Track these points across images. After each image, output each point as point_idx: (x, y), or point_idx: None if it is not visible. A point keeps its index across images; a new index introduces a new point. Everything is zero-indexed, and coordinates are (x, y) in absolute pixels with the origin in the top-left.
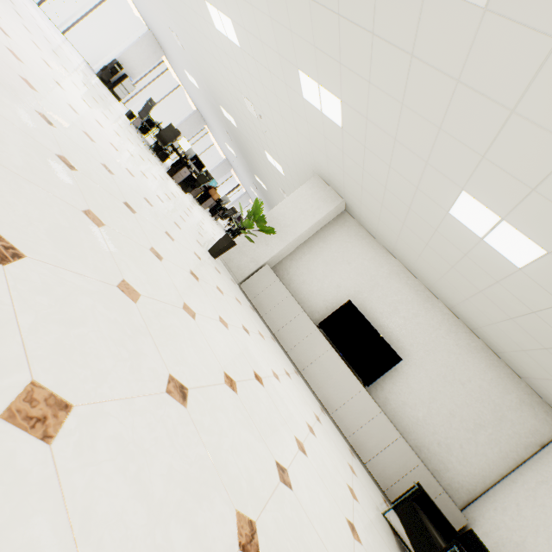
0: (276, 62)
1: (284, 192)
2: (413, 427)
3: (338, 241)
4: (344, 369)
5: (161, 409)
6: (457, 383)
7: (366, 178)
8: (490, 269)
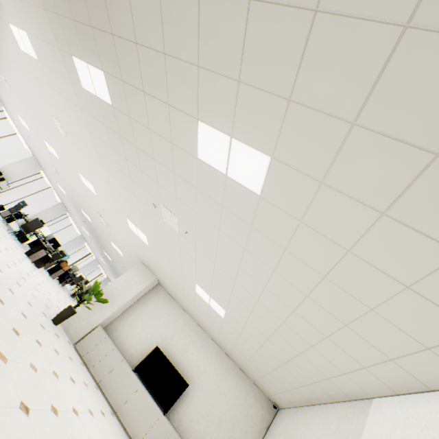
0: (116, 210)
1: (124, 265)
2: None
3: (153, 303)
4: (150, 401)
5: (17, 414)
6: (222, 395)
7: (164, 270)
8: (217, 318)
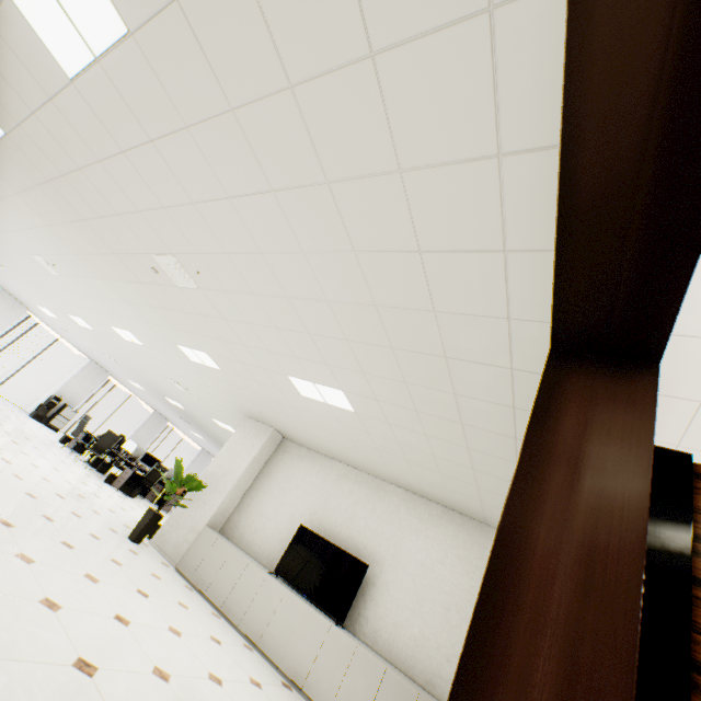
0: (165, 345)
1: None
2: (415, 653)
3: (283, 469)
4: (306, 610)
5: None
6: (437, 564)
7: (262, 399)
8: (355, 424)
